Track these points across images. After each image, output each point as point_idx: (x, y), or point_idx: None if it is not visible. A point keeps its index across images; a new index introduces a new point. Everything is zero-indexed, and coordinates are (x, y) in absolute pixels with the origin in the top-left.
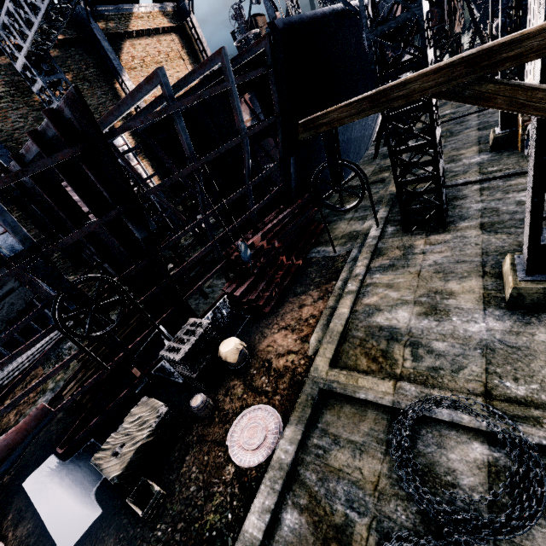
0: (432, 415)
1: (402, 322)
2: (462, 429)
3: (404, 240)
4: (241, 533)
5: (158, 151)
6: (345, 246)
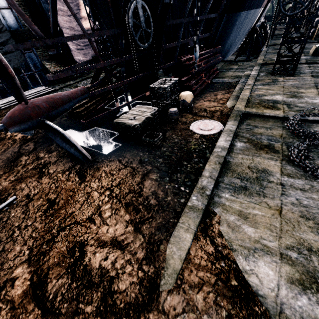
0: (304, 118)
1: (279, 98)
2: (318, 123)
3: (272, 77)
4: (216, 146)
5: None
6: (234, 79)
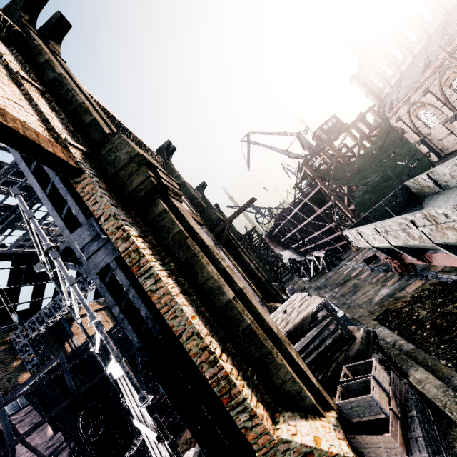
0: None
1: None
2: None
3: None
4: None
5: None
6: None
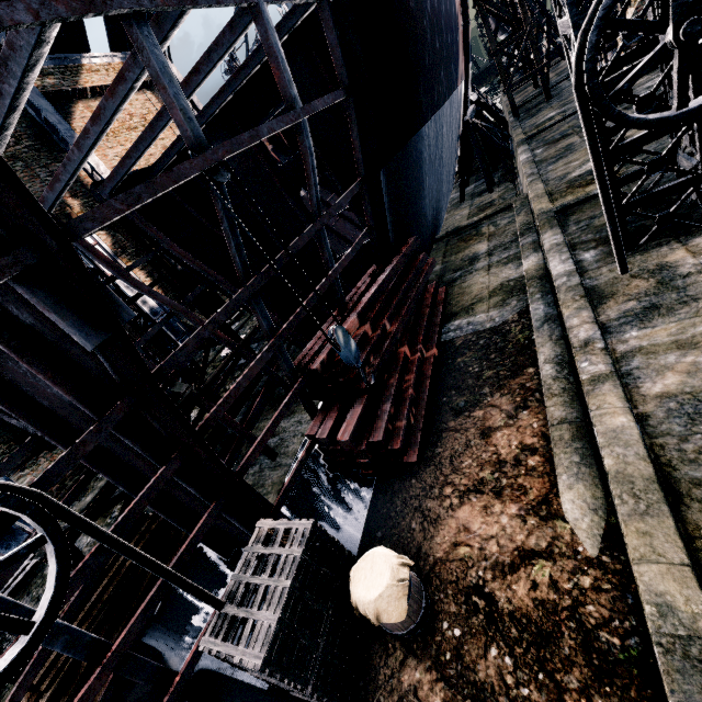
0: None
1: None
2: None
3: (637, 261)
4: None
5: (142, 224)
6: (506, 305)
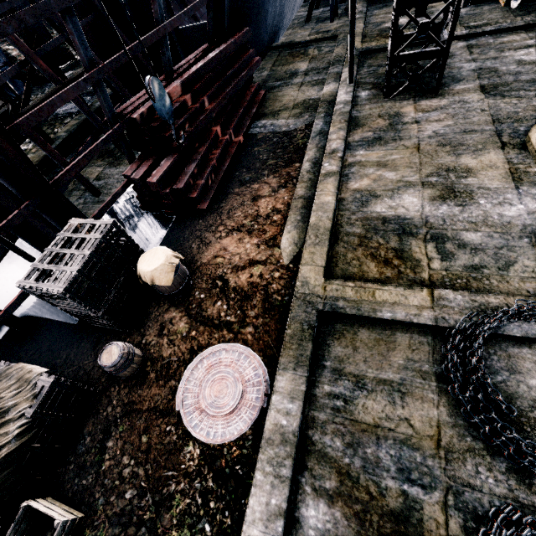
0: (496, 331)
1: (412, 210)
2: None
3: (387, 106)
4: None
5: None
6: (301, 117)
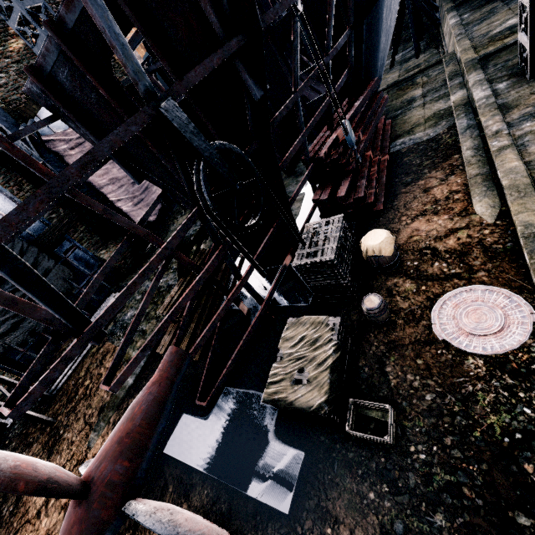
0: None
1: None
2: None
3: None
4: None
5: None
6: (438, 125)
